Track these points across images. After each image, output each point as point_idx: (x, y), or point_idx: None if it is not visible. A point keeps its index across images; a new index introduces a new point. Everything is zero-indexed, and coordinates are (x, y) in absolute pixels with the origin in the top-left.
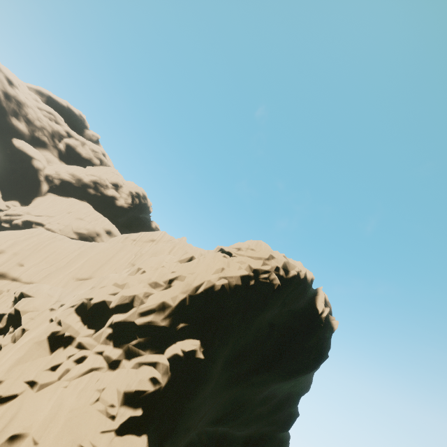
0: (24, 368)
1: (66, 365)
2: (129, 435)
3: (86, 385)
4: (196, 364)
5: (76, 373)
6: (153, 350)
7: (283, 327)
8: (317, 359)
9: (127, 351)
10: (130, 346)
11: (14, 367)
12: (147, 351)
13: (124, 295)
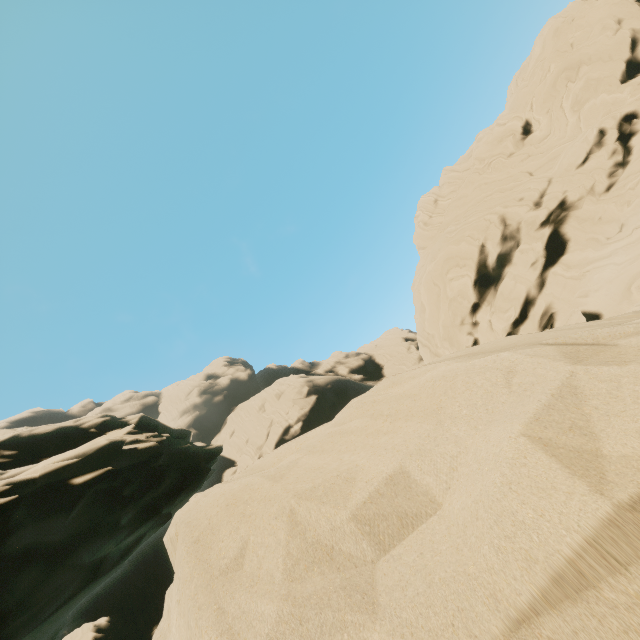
0: None
1: None
2: None
3: None
4: None
5: None
6: None
7: None
8: None
9: None
10: None
11: None
12: None
13: (624, 42)
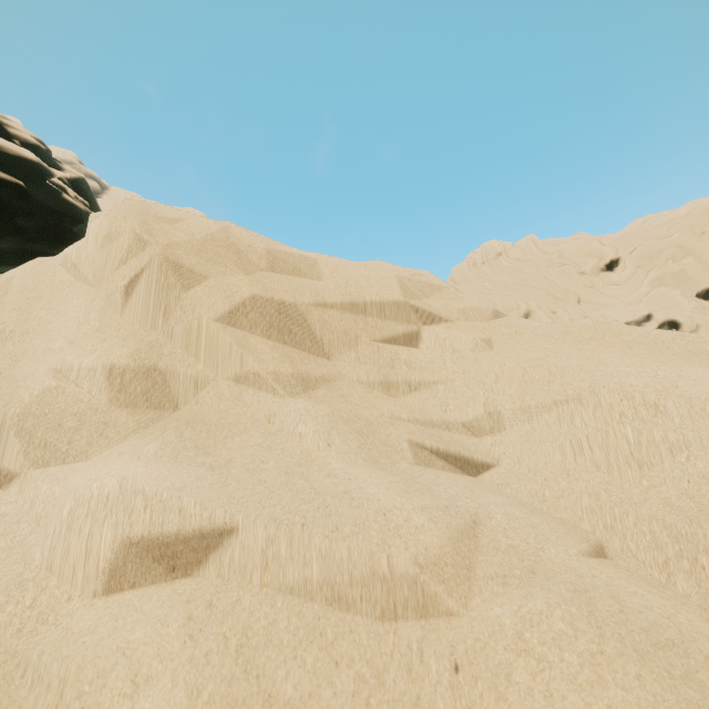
0: None
1: None
2: None
3: None
4: None
5: None
6: None
7: None
8: None
9: None
10: None
11: None
12: None
13: None
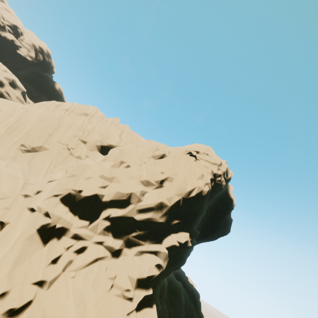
0: (24, 269)
1: (68, 257)
2: (145, 309)
3: (97, 275)
4: (185, 249)
5: (81, 264)
6: (152, 241)
7: (210, 208)
8: (228, 229)
9: (127, 241)
10: (130, 237)
11: (13, 270)
12: (147, 242)
13: (121, 192)
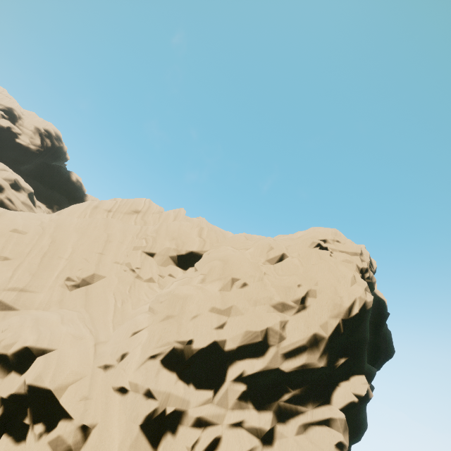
0: None
1: None
2: None
3: None
4: (364, 405)
5: None
6: (315, 402)
7: None
8: (391, 347)
9: (277, 411)
10: (282, 403)
11: None
12: (309, 406)
13: (252, 331)
